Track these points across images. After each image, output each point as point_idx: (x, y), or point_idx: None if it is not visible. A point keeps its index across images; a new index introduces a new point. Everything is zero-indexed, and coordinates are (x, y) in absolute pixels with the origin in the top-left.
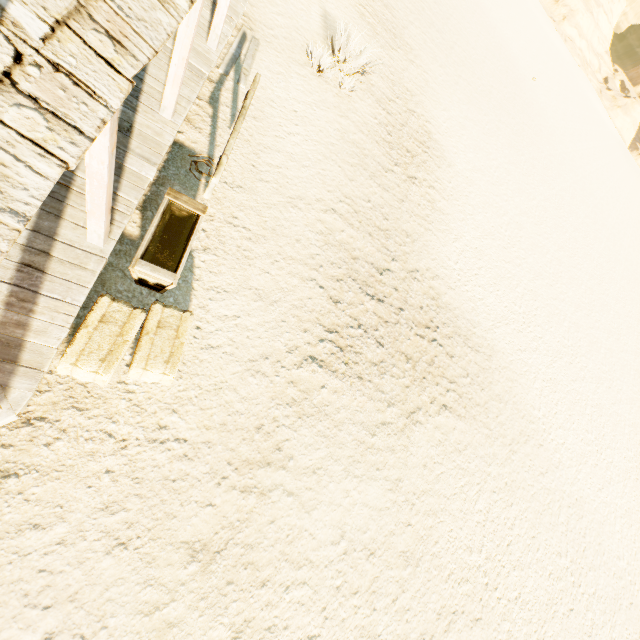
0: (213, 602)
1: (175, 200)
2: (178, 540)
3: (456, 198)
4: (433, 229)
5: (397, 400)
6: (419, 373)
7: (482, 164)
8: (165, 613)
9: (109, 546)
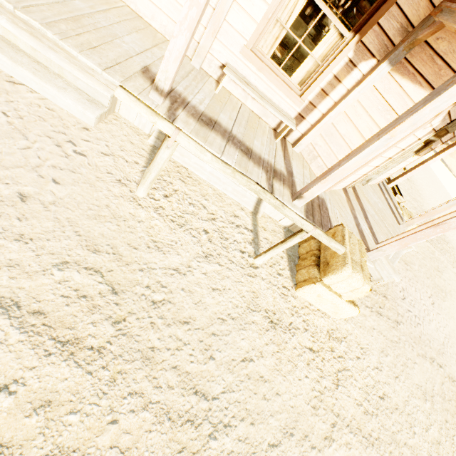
0: (453, 307)
1: (391, 176)
2: (436, 284)
3: (422, 190)
4: (424, 202)
5: (453, 266)
6: (453, 259)
7: (419, 176)
8: (446, 303)
9: (426, 277)
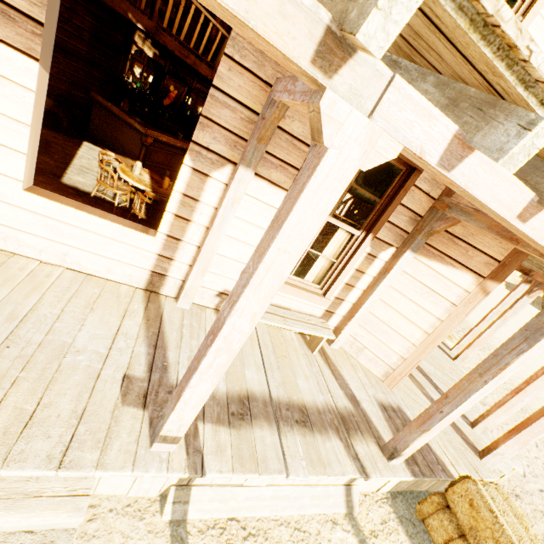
0: None
1: None
2: None
3: None
4: None
5: None
6: (491, 348)
7: None
8: None
9: None
